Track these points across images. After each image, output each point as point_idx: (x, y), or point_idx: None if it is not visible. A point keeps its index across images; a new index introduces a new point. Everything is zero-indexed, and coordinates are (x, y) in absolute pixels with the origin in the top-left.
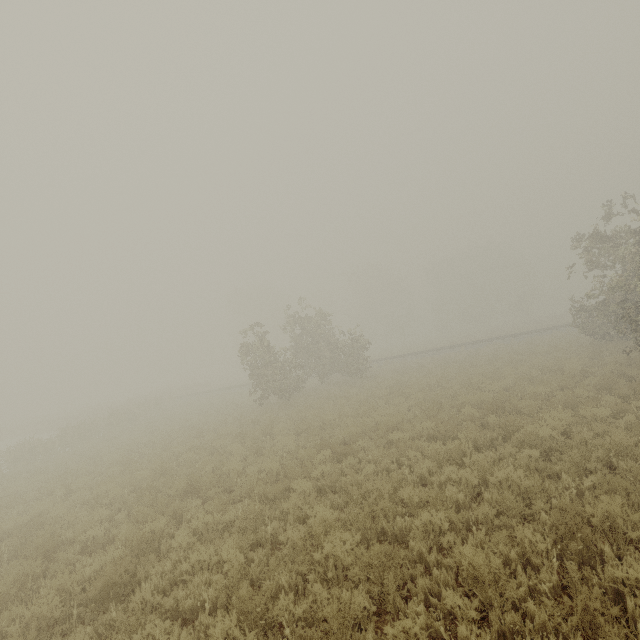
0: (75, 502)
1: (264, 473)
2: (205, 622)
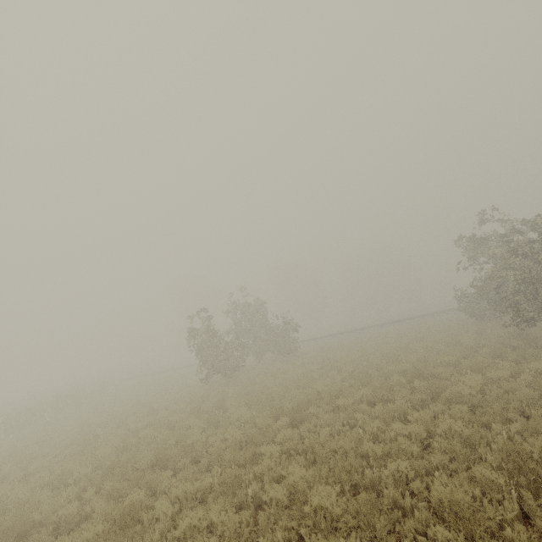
0: (35, 485)
1: (229, 442)
2: None
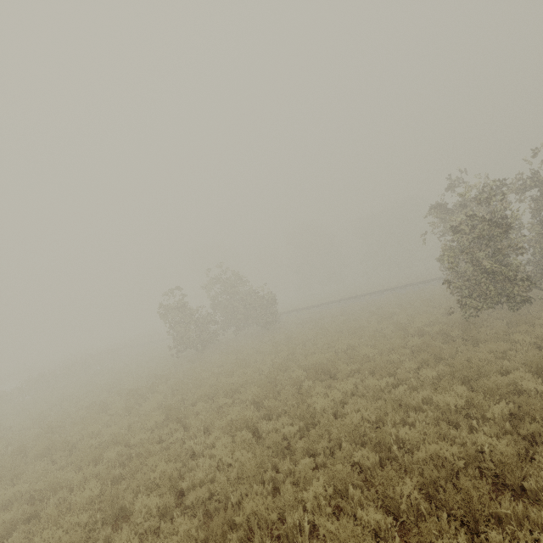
0: None
1: (105, 437)
2: None
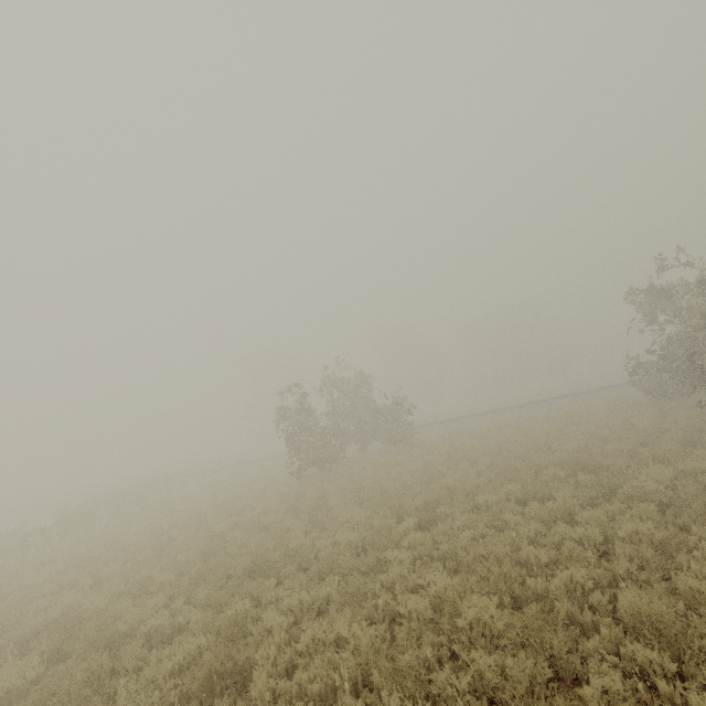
0: (109, 593)
1: (342, 546)
2: (350, 705)
